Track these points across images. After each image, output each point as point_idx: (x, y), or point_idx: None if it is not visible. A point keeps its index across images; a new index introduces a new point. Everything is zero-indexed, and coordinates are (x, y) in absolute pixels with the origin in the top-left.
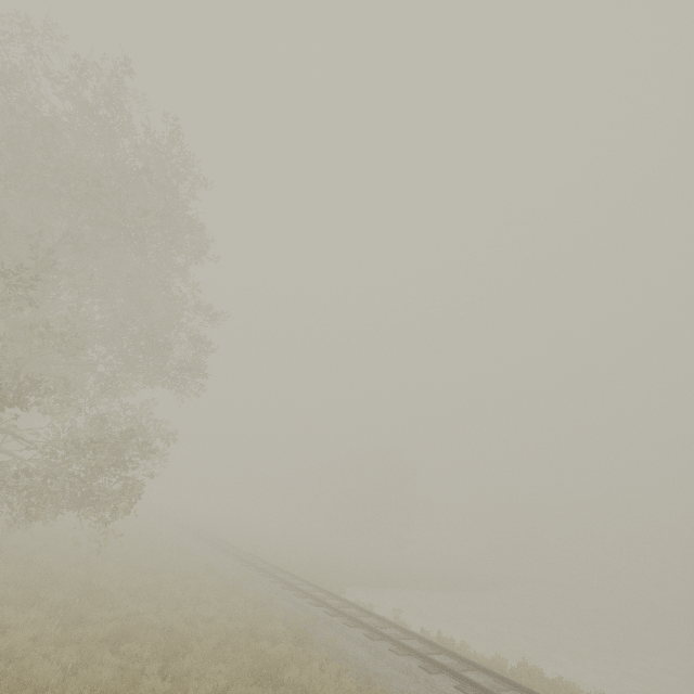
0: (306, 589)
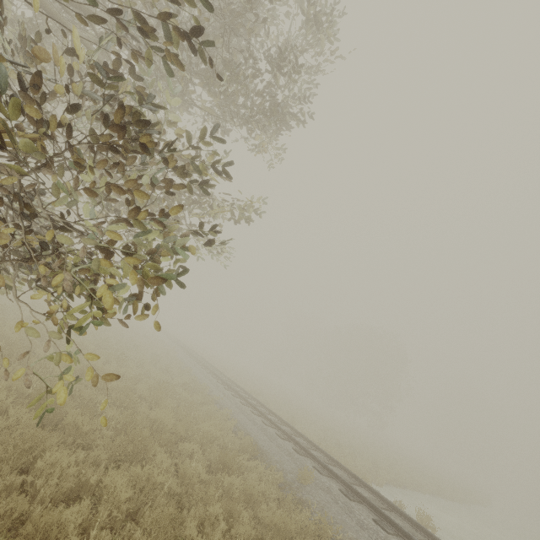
0: (409, 531)
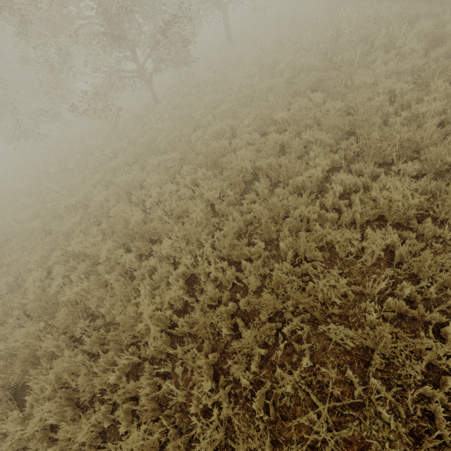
0: None
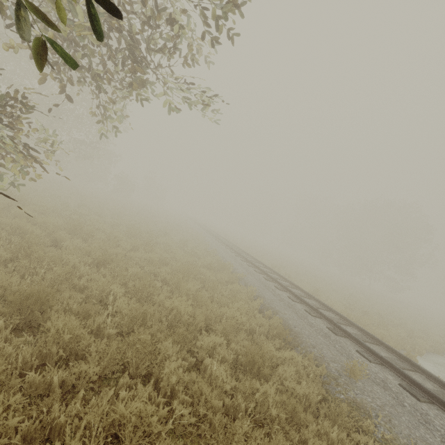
0: None
